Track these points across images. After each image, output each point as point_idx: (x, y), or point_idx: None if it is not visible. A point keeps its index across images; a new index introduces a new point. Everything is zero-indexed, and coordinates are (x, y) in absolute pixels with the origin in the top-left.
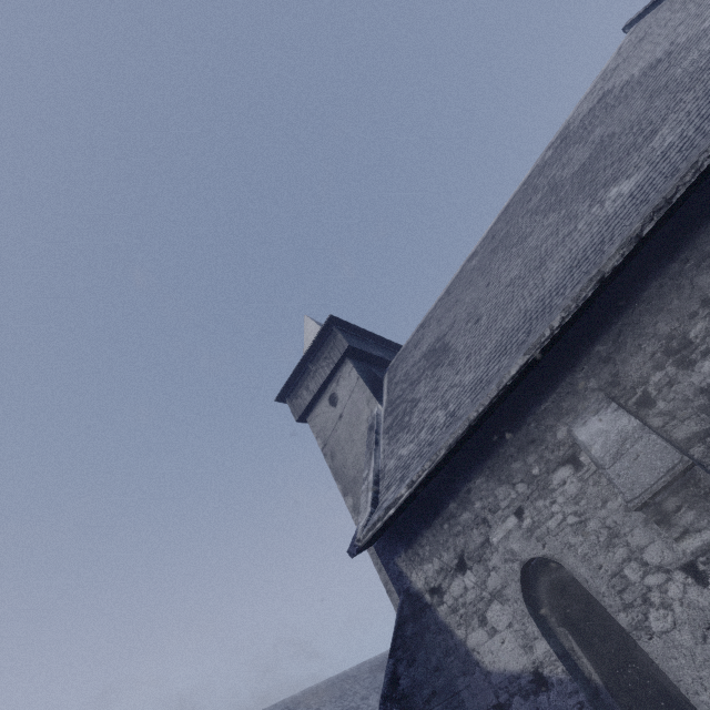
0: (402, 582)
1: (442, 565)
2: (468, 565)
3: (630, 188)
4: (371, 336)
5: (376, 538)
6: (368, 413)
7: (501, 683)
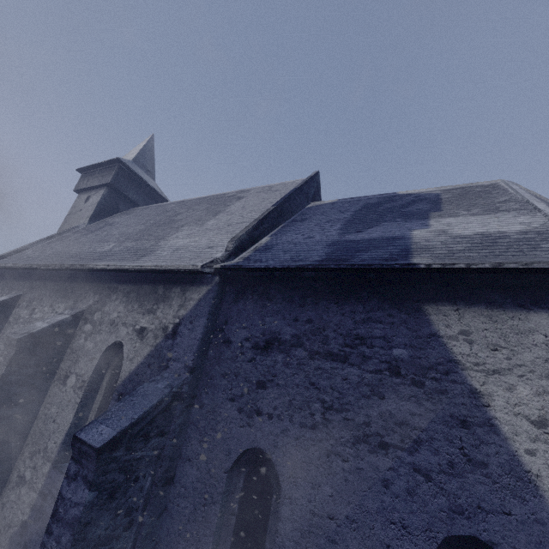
0: None
1: None
2: None
3: (102, 250)
4: (147, 185)
5: None
6: (83, 221)
7: None
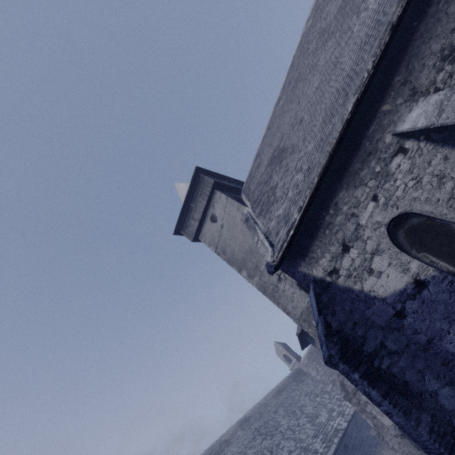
0: (307, 280)
1: (332, 255)
2: (350, 245)
3: None
4: (224, 178)
5: (282, 261)
6: (240, 215)
7: (395, 300)
